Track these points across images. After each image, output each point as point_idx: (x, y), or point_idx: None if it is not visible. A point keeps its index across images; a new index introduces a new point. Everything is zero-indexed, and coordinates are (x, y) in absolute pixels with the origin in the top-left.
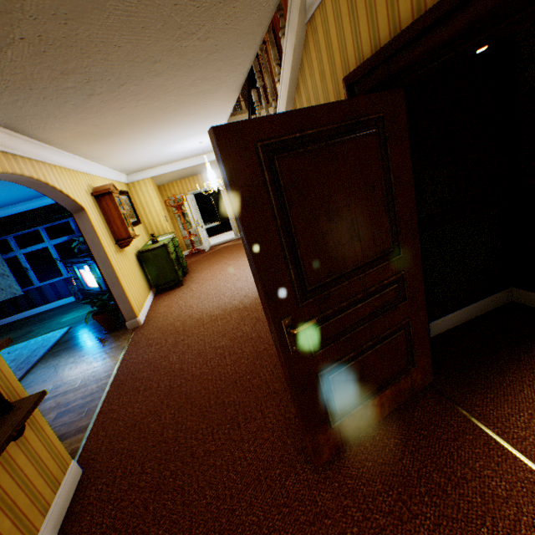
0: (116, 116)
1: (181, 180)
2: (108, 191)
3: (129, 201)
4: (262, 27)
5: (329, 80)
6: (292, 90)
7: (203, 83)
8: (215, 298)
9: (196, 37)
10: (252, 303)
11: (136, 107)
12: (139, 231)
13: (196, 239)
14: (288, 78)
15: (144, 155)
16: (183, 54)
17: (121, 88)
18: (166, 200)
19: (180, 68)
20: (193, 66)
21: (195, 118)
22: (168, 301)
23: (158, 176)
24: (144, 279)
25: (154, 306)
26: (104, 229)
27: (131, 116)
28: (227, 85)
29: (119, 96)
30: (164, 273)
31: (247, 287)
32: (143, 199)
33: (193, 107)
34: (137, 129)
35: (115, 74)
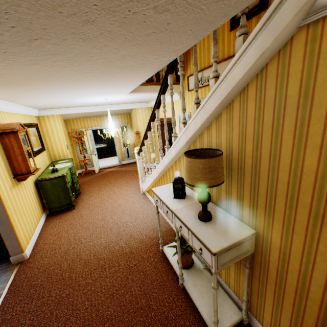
0: (27, 70)
1: (84, 119)
2: (12, 131)
3: (36, 131)
4: (226, 17)
5: (323, 101)
6: (235, 92)
7: (131, 59)
8: (103, 232)
9: (153, 2)
10: (137, 247)
11: (52, 66)
12: (41, 157)
13: (89, 162)
14: (237, 80)
15: (56, 100)
16: (126, 22)
17: (33, 42)
18: (70, 132)
19: (115, 39)
20: (130, 40)
21: (109, 84)
22: (58, 227)
23: (66, 114)
24: (38, 204)
25: (44, 231)
26: (1, 166)
27: (45, 73)
28: (151, 66)
29: (30, 51)
30: (58, 199)
31: (131, 223)
32: (50, 130)
33: (112, 76)
34: (51, 84)
35: (23, 21)
